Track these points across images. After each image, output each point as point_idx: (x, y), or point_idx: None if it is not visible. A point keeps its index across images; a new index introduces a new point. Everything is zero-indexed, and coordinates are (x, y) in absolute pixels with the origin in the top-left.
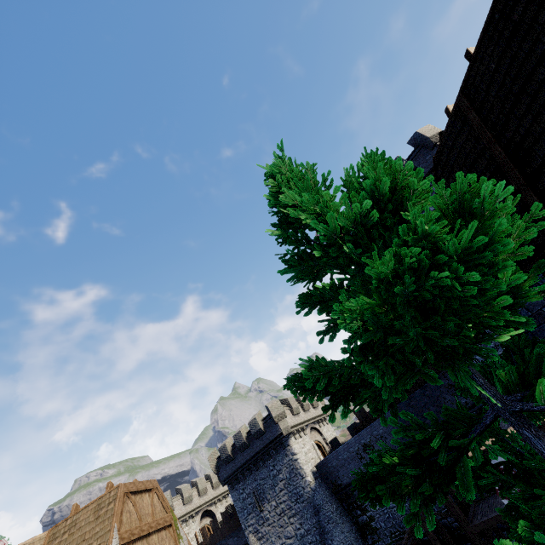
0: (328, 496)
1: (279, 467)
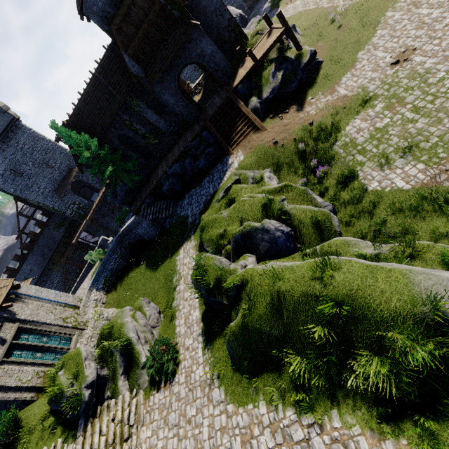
0: None
1: None
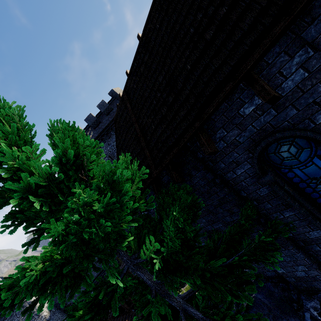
0: (60, 317)
1: (16, 320)
